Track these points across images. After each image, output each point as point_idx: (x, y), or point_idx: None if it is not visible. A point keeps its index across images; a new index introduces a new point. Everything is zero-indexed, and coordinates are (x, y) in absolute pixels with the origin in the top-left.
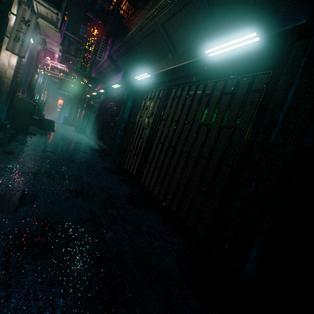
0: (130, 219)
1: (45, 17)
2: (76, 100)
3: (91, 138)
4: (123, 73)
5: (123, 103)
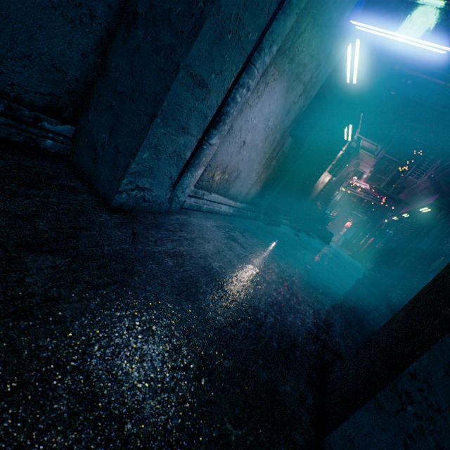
0: (362, 305)
1: (366, 148)
2: (368, 223)
3: (365, 265)
4: (439, 196)
5: (424, 229)
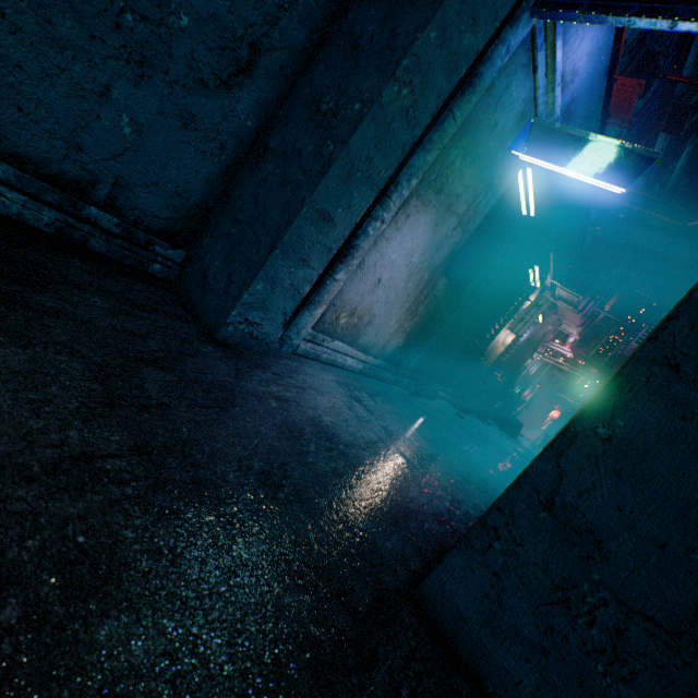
0: None
1: (565, 299)
2: None
3: None
4: None
5: None
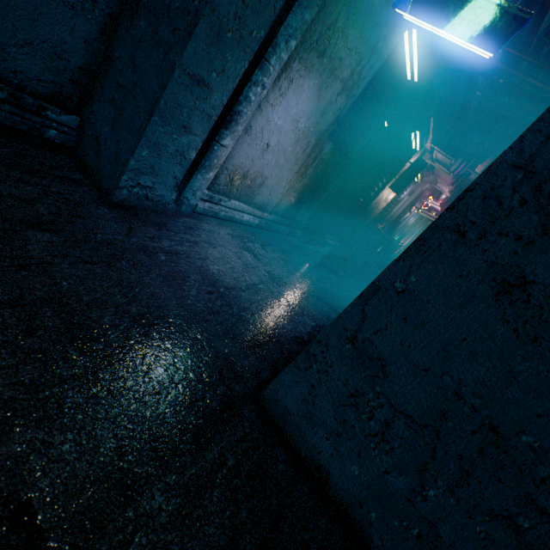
0: None
1: (440, 162)
2: None
3: None
4: None
5: None
